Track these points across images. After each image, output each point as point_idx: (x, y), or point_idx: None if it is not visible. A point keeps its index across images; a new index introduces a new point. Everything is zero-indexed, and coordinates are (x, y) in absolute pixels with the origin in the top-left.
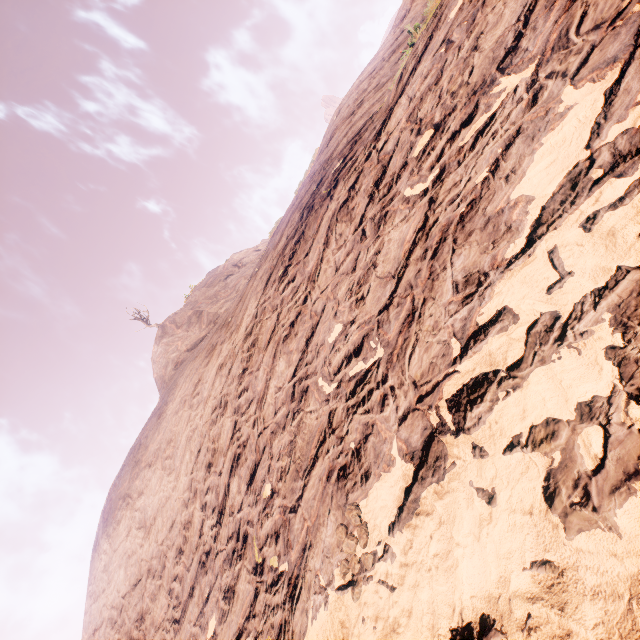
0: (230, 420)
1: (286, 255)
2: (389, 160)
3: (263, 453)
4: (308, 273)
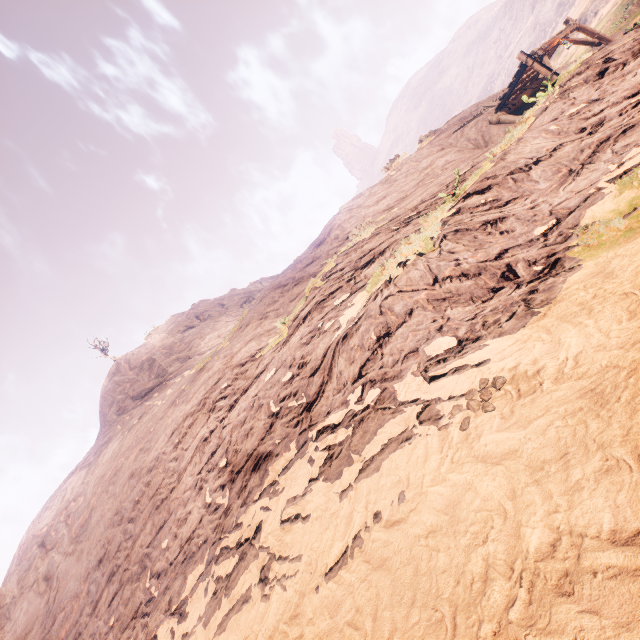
0: (120, 535)
1: (184, 428)
2: (219, 445)
3: (121, 588)
4: (180, 469)
